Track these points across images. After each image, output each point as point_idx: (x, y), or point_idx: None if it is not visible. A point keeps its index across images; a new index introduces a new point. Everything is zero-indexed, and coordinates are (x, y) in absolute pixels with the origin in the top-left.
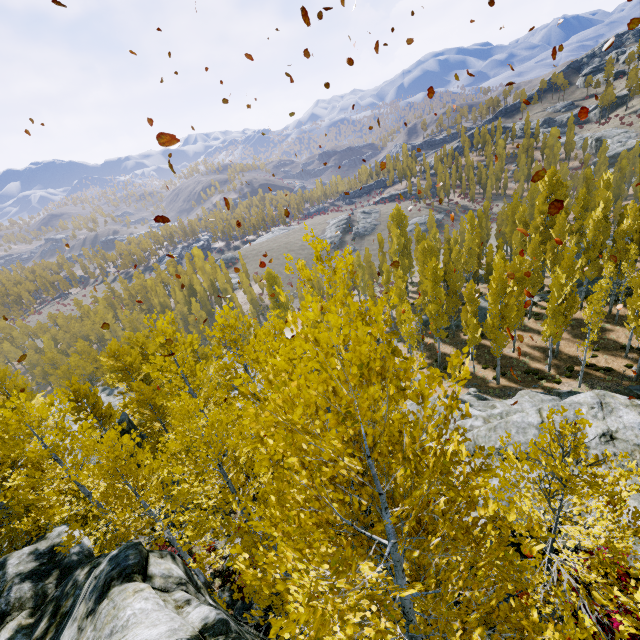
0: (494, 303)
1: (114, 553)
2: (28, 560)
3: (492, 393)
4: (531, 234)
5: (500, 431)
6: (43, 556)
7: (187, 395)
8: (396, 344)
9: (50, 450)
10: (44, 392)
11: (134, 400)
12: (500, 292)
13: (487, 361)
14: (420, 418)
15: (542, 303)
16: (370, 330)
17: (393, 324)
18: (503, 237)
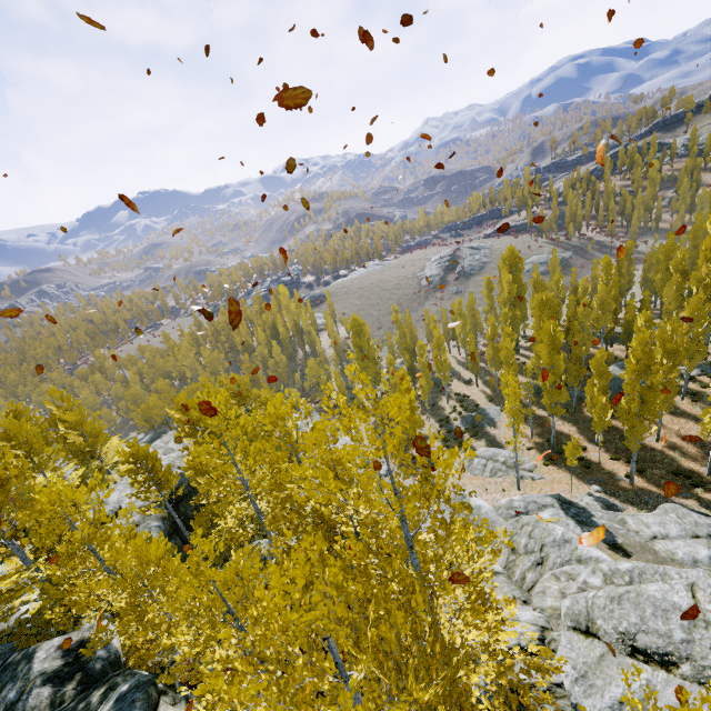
0: (632, 383)
1: (124, 689)
2: (55, 656)
3: (623, 497)
4: (691, 287)
5: (627, 606)
6: (70, 653)
7: (199, 542)
8: (499, 413)
9: (85, 539)
10: (119, 435)
11: (192, 467)
12: (641, 370)
13: (618, 450)
14: (516, 545)
15: (703, 378)
16: (468, 391)
17: (497, 387)
18: (651, 286)
